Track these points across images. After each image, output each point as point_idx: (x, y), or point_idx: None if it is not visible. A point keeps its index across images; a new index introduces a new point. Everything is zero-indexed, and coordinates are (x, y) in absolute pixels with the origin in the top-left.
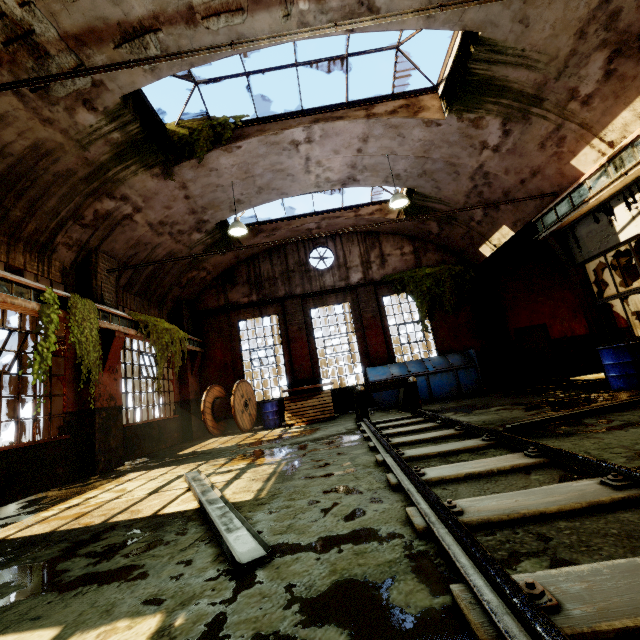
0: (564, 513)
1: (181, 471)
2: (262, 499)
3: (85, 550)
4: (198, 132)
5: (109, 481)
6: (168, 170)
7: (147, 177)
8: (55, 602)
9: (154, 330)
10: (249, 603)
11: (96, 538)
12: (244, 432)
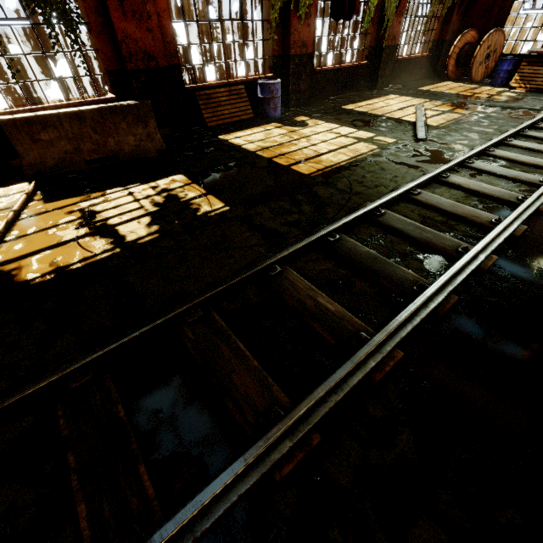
0: (523, 164)
1: (415, 102)
2: (439, 127)
3: (377, 122)
4: None
5: (382, 96)
6: None
7: None
8: (373, 130)
9: None
10: (415, 145)
11: (380, 119)
12: (472, 83)
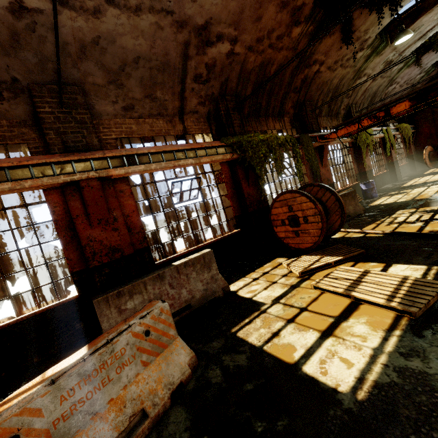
0: None
1: None
2: None
3: None
4: (433, 37)
5: (410, 180)
6: (418, 63)
7: (406, 70)
8: None
9: (402, 129)
10: None
11: None
12: None
